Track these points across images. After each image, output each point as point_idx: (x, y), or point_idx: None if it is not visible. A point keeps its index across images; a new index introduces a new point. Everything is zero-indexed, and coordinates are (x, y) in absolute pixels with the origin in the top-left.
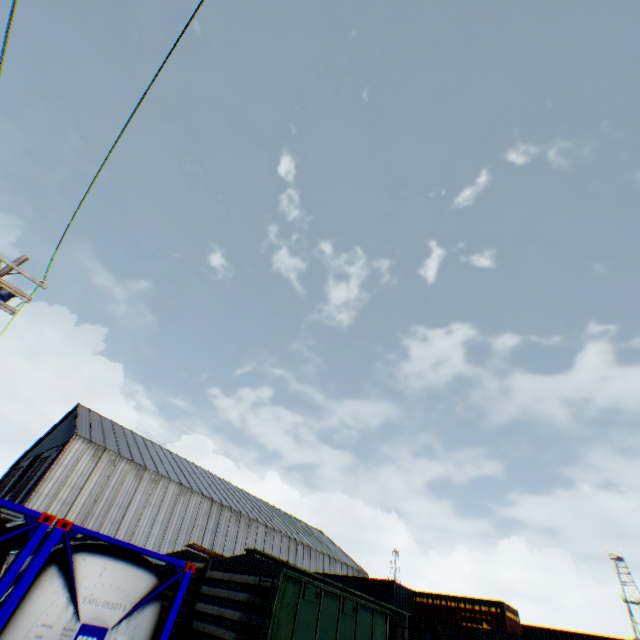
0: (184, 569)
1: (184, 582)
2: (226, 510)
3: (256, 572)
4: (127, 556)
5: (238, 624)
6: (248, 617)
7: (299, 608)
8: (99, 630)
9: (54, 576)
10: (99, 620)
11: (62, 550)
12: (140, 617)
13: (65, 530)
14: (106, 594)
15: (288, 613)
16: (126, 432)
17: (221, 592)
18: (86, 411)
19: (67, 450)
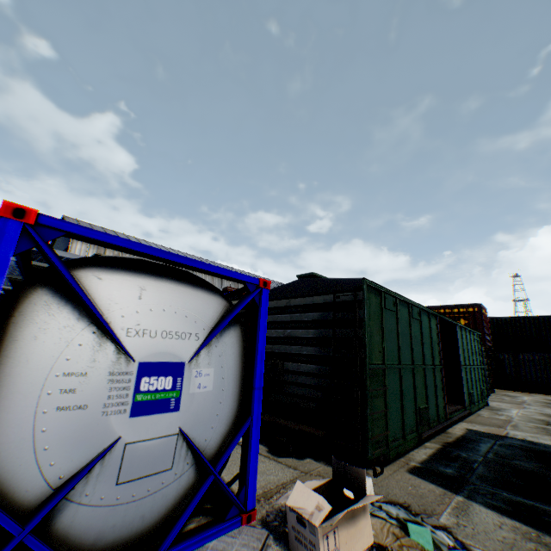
0: (257, 288)
1: (263, 302)
2: (225, 281)
3: (322, 293)
4: (171, 275)
5: (315, 341)
6: (329, 333)
7: (384, 318)
8: (170, 369)
9: (49, 306)
10: (165, 357)
11: (46, 268)
12: (221, 346)
13: (24, 225)
14: (160, 324)
15: (376, 323)
16: (119, 235)
17: (281, 318)
18: (73, 221)
19: (71, 251)
